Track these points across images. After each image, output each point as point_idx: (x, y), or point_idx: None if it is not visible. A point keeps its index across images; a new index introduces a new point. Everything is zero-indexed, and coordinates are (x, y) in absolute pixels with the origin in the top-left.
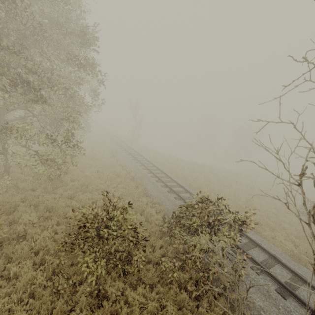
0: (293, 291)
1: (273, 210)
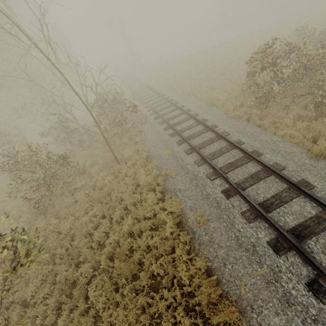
0: (171, 125)
1: None
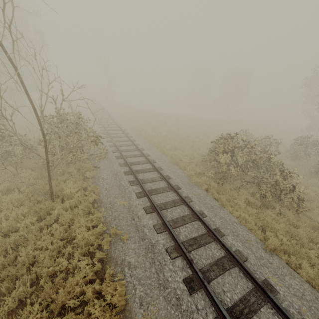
0: (134, 171)
1: (207, 141)
